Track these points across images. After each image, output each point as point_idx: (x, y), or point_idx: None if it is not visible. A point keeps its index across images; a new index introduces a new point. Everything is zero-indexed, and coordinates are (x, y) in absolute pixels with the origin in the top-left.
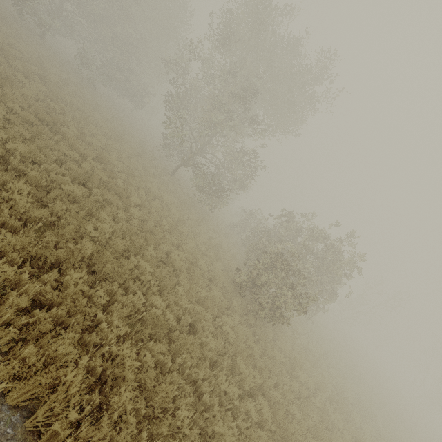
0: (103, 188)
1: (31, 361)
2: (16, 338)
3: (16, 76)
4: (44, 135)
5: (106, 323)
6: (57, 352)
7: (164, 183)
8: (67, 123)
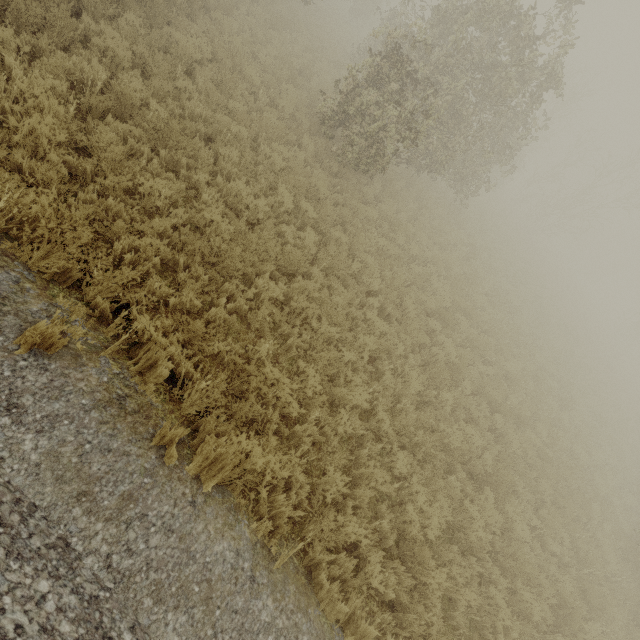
0: None
1: None
2: None
3: None
4: None
5: (22, 72)
6: None
7: None
8: None
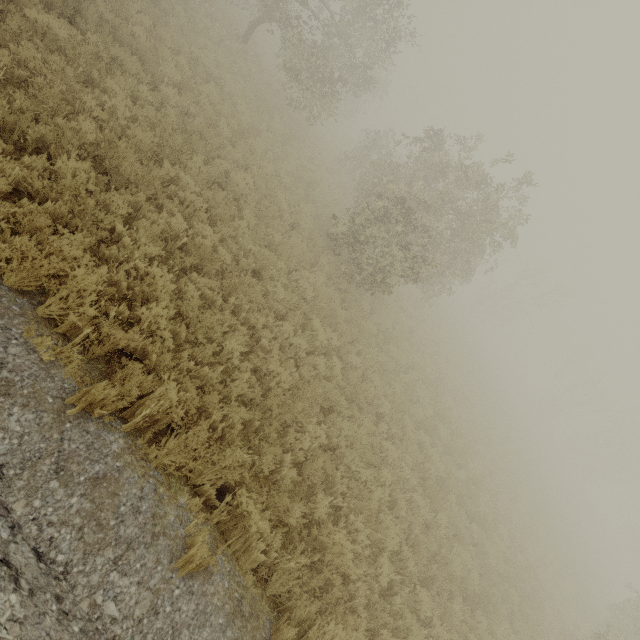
0: (107, 35)
1: (24, 246)
2: (4, 228)
3: None
4: None
5: (130, 239)
6: (64, 253)
7: (228, 55)
8: None
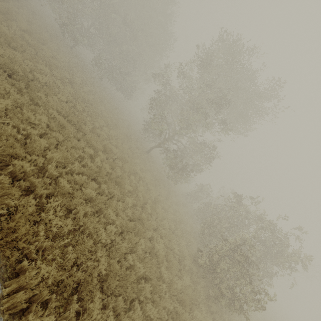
0: (109, 183)
1: None
2: None
3: (55, 82)
4: (71, 135)
5: None
6: None
7: (143, 162)
8: (85, 120)
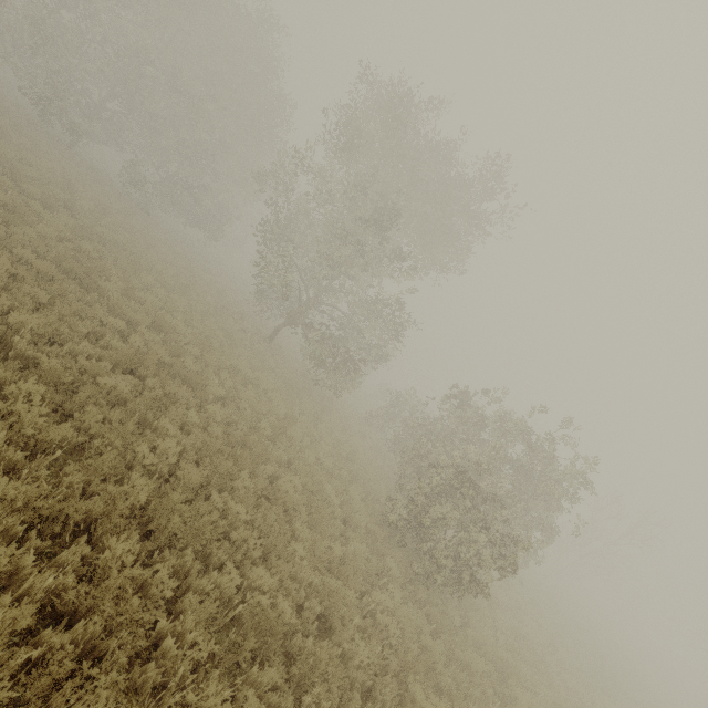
0: (165, 376)
1: None
2: (5, 698)
3: (29, 205)
4: (70, 294)
5: (174, 639)
6: None
7: (259, 355)
8: (106, 273)
